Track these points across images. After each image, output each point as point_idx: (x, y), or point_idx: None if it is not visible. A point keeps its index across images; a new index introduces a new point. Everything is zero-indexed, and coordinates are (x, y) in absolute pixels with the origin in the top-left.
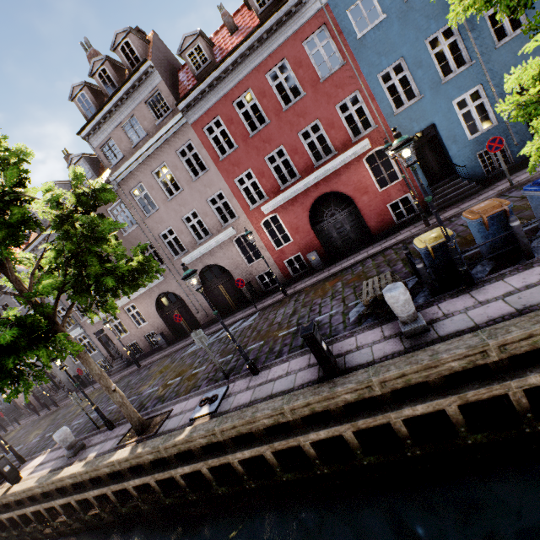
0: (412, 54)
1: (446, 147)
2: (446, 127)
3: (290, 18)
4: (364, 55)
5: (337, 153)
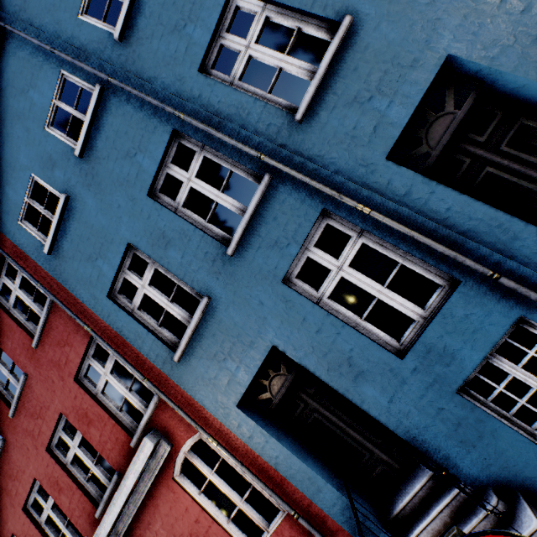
0: (140, 229)
1: (347, 396)
2: (311, 345)
3: None
4: (71, 272)
5: (120, 475)
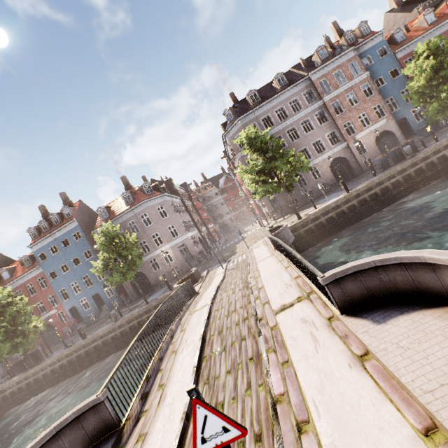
0: (67, 287)
1: (79, 312)
2: (79, 307)
3: (33, 272)
4: (54, 285)
5: (48, 311)
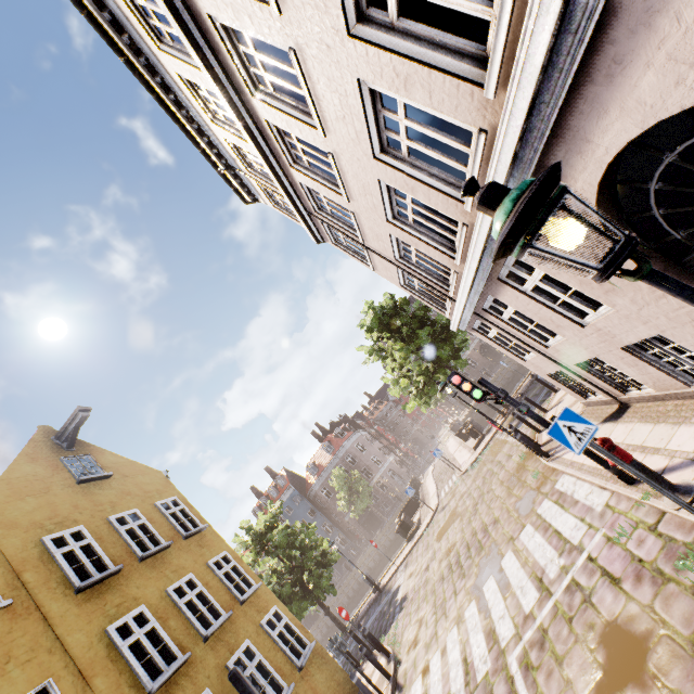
0: None
1: None
2: None
3: None
4: None
5: None
